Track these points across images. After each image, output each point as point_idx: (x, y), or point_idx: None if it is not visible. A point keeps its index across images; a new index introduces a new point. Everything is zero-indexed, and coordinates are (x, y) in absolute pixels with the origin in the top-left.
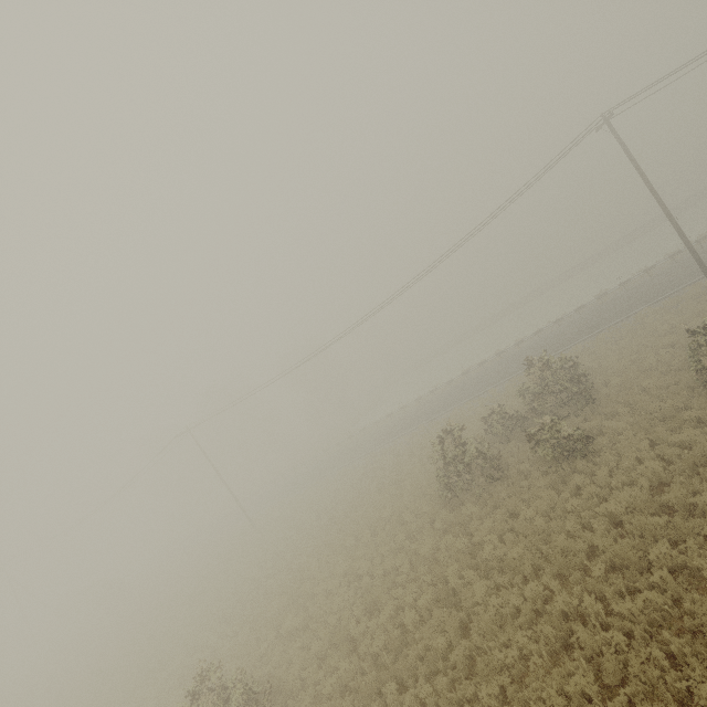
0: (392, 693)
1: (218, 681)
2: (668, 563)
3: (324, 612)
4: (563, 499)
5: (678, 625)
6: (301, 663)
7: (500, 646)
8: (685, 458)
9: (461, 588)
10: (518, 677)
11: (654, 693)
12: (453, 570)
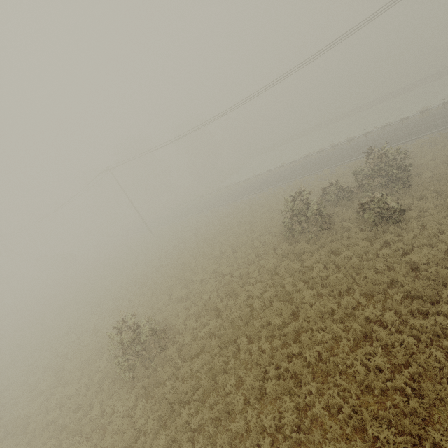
0: (242, 342)
1: (133, 317)
2: None
3: (199, 291)
4: (375, 249)
5: None
6: (184, 316)
7: (318, 329)
8: None
9: (293, 291)
10: (329, 348)
11: (427, 373)
12: (288, 280)
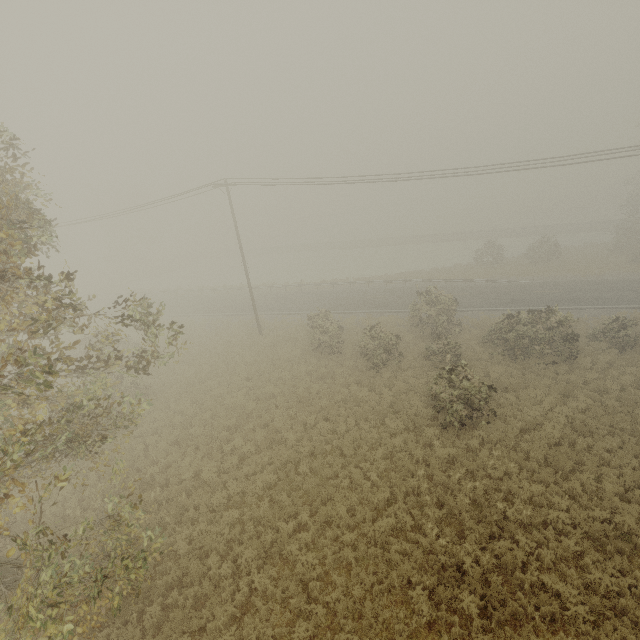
0: None
1: None
2: None
3: None
4: None
5: None
6: None
7: None
8: None
9: None
10: None
11: None
12: None
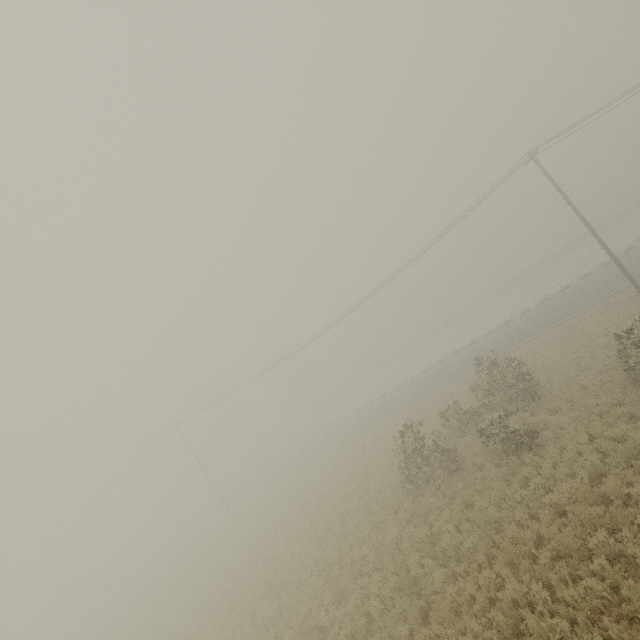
0: None
1: None
2: (607, 552)
3: (296, 602)
4: (513, 490)
5: (618, 612)
6: None
7: (458, 634)
8: (619, 451)
9: (421, 576)
10: None
11: None
12: (414, 559)
